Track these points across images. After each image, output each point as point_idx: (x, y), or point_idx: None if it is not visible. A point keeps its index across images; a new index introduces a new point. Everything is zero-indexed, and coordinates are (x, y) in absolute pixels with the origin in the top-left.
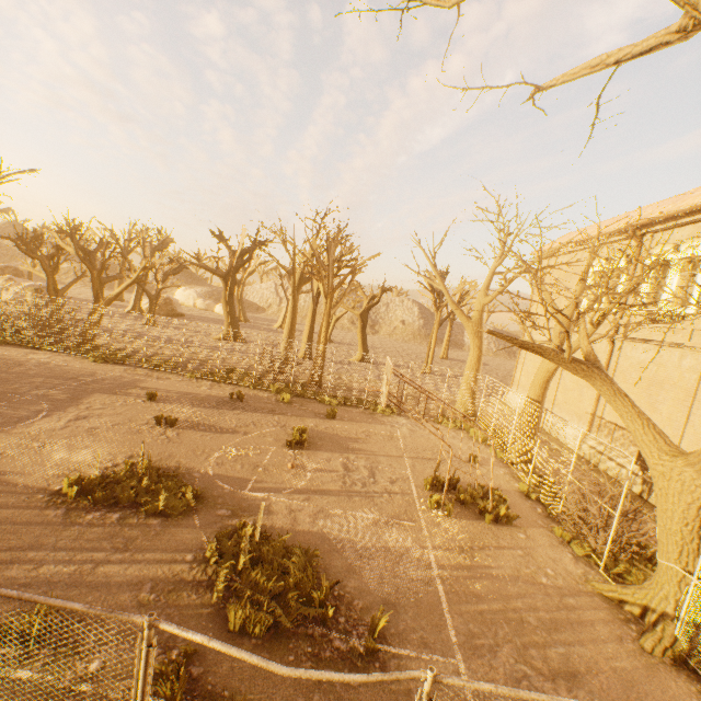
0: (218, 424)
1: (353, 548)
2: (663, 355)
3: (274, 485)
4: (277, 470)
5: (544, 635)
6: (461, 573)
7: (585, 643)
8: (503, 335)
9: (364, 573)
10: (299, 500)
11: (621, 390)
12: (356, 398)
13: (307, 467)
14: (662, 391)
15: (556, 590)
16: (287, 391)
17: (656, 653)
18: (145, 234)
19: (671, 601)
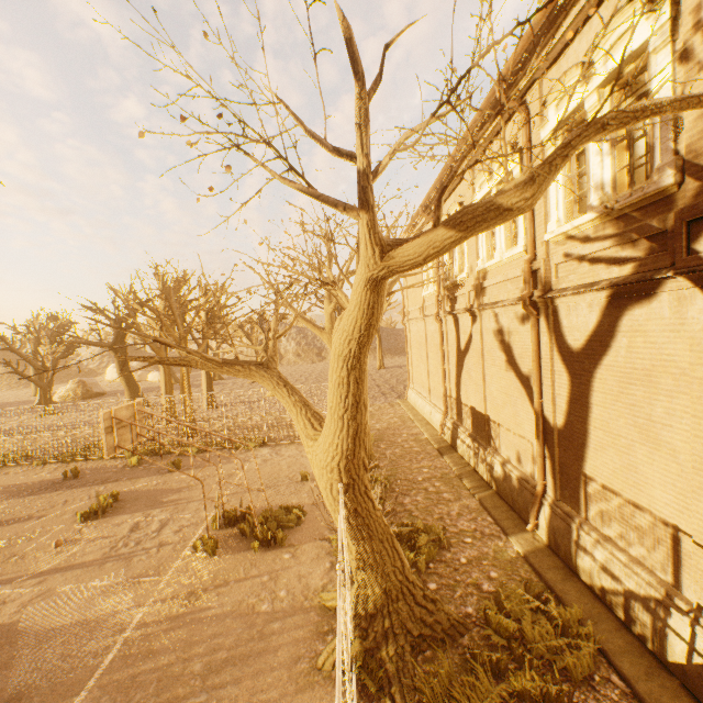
0: (15, 514)
1: (40, 632)
2: (464, 322)
3: (12, 575)
4: (37, 554)
5: (197, 684)
6: (160, 627)
7: (244, 679)
8: (135, 357)
9: (21, 664)
10: (28, 586)
11: (282, 381)
12: (225, 439)
13: (82, 539)
14: (470, 358)
15: (269, 616)
16: (143, 452)
17: (327, 667)
18: (39, 323)
19: (354, 599)
